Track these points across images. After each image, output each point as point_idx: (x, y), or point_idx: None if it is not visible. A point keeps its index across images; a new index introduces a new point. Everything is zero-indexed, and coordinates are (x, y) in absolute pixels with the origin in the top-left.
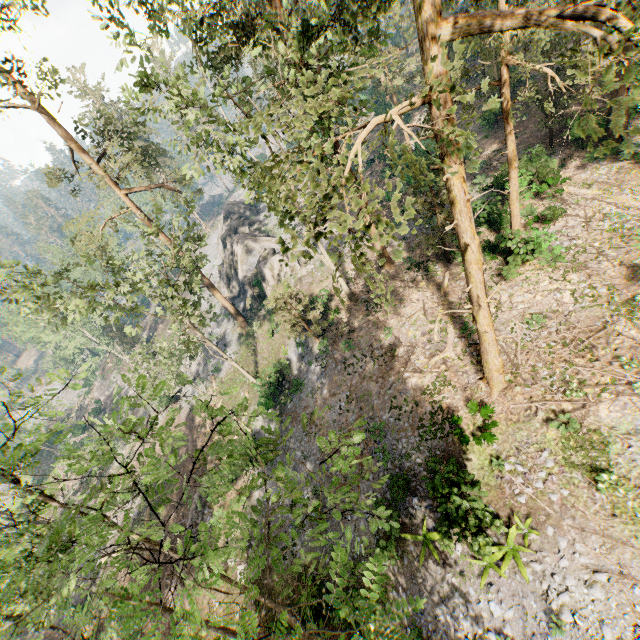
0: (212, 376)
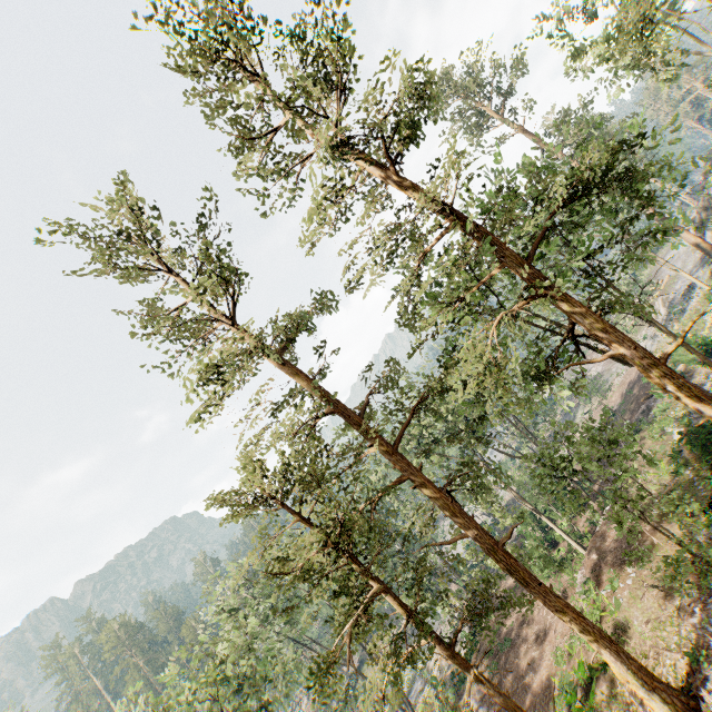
0: (672, 319)
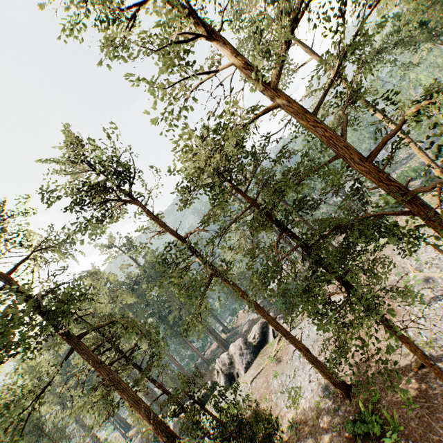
0: None
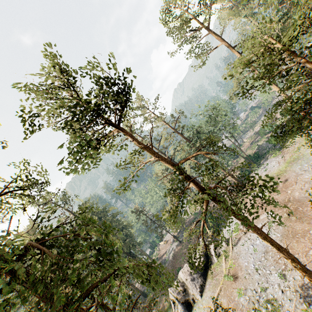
0: None
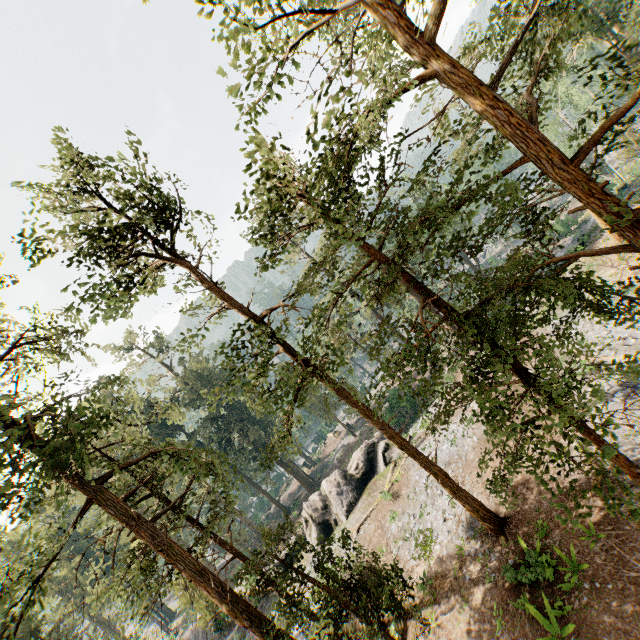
0: (626, 163)
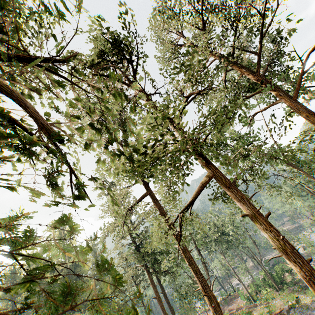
0: None
